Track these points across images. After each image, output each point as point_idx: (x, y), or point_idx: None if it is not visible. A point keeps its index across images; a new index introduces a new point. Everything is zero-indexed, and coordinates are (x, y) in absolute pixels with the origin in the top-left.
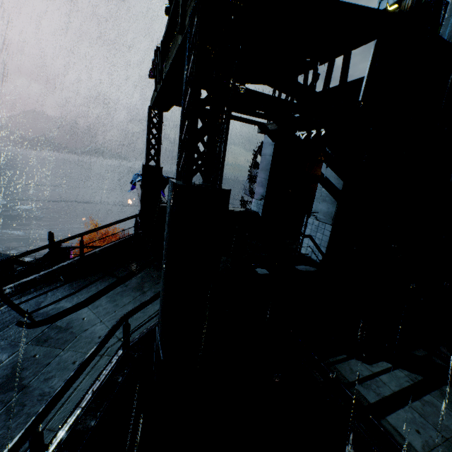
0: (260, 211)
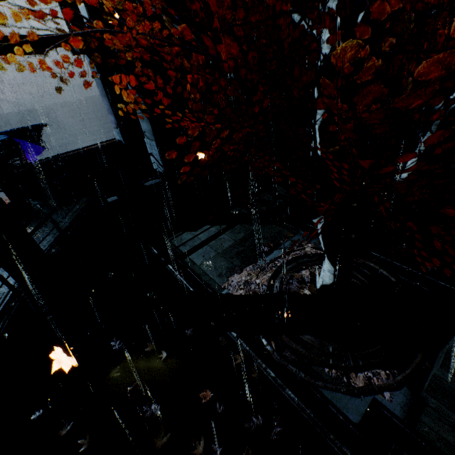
0: (122, 139)
